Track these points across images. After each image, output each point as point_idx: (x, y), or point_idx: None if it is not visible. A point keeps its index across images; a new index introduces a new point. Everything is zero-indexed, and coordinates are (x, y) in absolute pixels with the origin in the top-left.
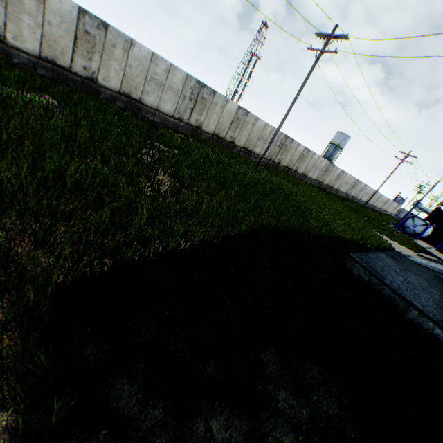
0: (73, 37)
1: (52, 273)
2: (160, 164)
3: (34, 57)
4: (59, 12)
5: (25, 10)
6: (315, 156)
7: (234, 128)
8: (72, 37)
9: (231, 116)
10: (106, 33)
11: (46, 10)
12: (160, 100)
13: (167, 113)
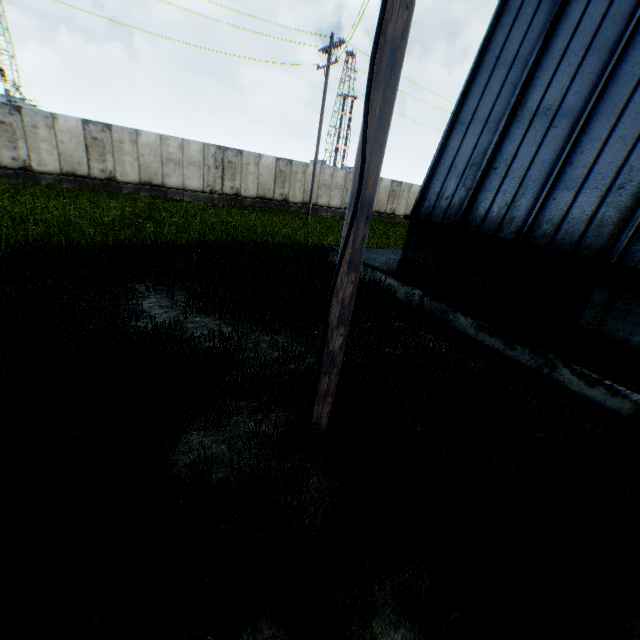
0: (85, 146)
1: (4, 236)
2: (147, 219)
3: (58, 175)
4: (67, 130)
5: (42, 138)
6: (415, 188)
7: (282, 183)
8: (84, 147)
9: (272, 172)
10: (111, 133)
11: (57, 132)
12: (184, 178)
13: (196, 189)
